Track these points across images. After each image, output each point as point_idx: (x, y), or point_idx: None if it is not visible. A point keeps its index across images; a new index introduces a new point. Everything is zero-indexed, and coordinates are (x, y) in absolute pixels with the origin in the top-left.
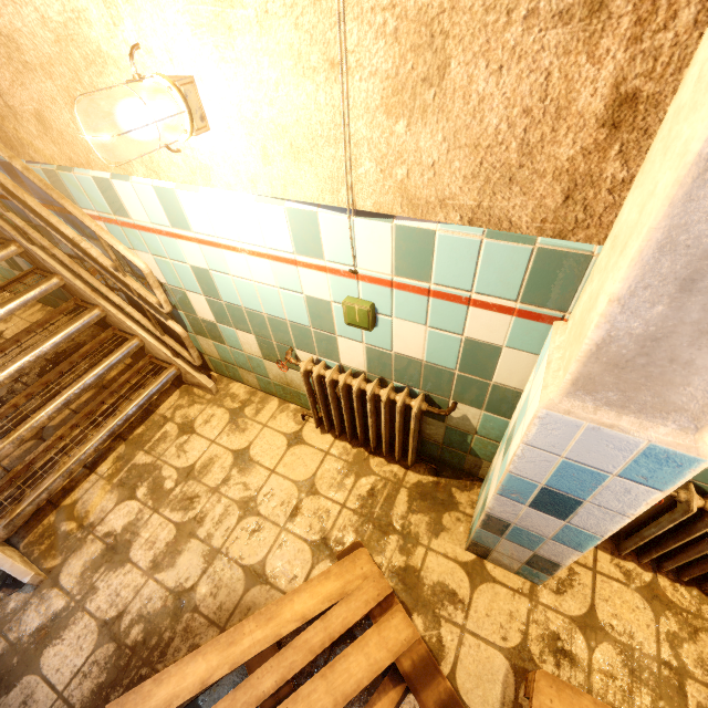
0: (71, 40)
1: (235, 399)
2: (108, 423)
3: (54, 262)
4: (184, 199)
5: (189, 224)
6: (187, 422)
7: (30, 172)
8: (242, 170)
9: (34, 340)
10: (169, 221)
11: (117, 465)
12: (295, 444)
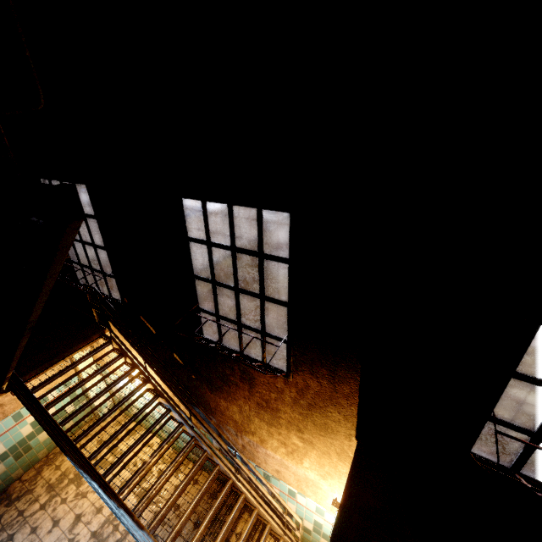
0: (312, 481)
1: None
2: None
3: (245, 489)
4: (327, 514)
5: (324, 516)
6: None
7: (271, 487)
8: None
9: (237, 530)
10: (315, 510)
11: None
12: None
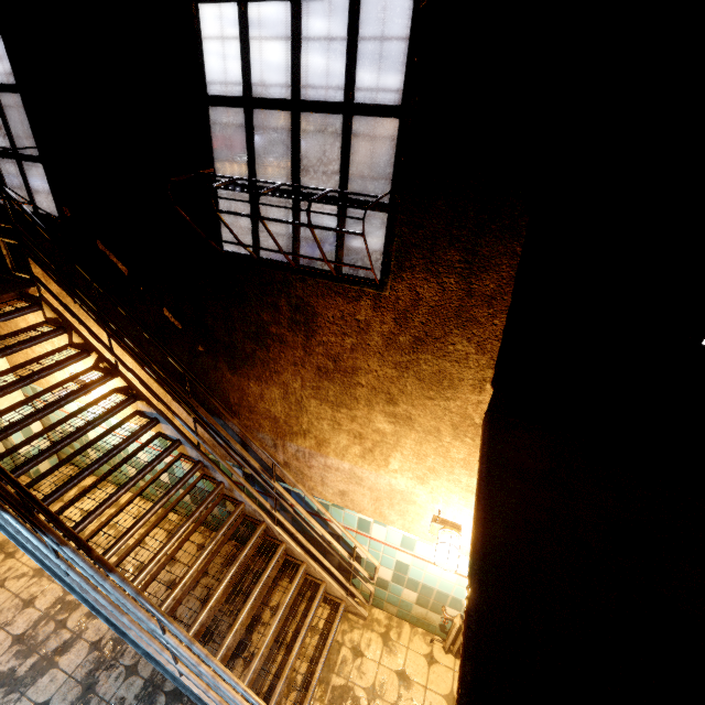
0: (400, 493)
1: (380, 624)
2: (322, 655)
3: (287, 536)
4: (420, 544)
5: (414, 550)
6: (355, 645)
7: (333, 518)
8: (465, 549)
9: (276, 594)
10: (400, 545)
11: (322, 687)
12: (432, 663)
